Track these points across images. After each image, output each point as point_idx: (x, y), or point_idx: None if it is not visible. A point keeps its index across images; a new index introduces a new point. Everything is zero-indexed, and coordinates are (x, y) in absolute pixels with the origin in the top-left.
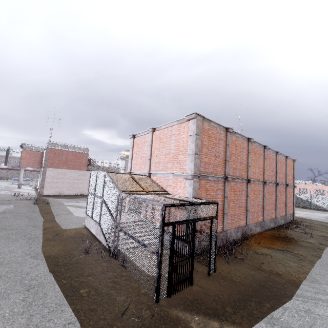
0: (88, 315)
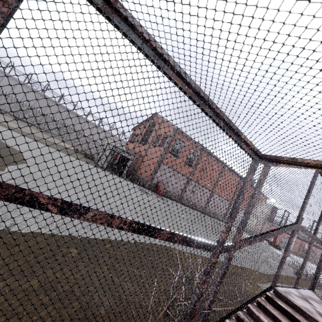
0: (5, 240)
